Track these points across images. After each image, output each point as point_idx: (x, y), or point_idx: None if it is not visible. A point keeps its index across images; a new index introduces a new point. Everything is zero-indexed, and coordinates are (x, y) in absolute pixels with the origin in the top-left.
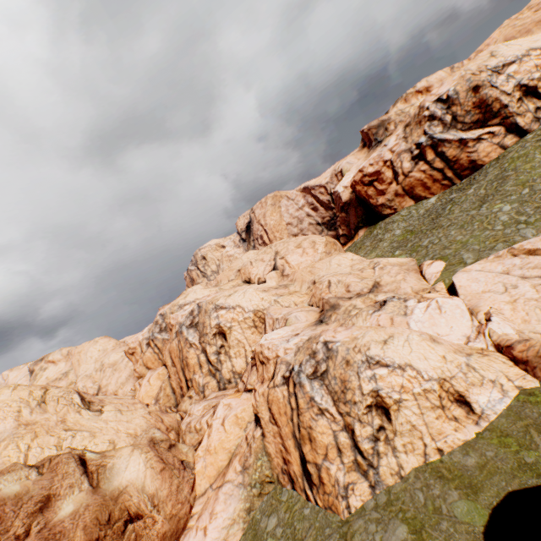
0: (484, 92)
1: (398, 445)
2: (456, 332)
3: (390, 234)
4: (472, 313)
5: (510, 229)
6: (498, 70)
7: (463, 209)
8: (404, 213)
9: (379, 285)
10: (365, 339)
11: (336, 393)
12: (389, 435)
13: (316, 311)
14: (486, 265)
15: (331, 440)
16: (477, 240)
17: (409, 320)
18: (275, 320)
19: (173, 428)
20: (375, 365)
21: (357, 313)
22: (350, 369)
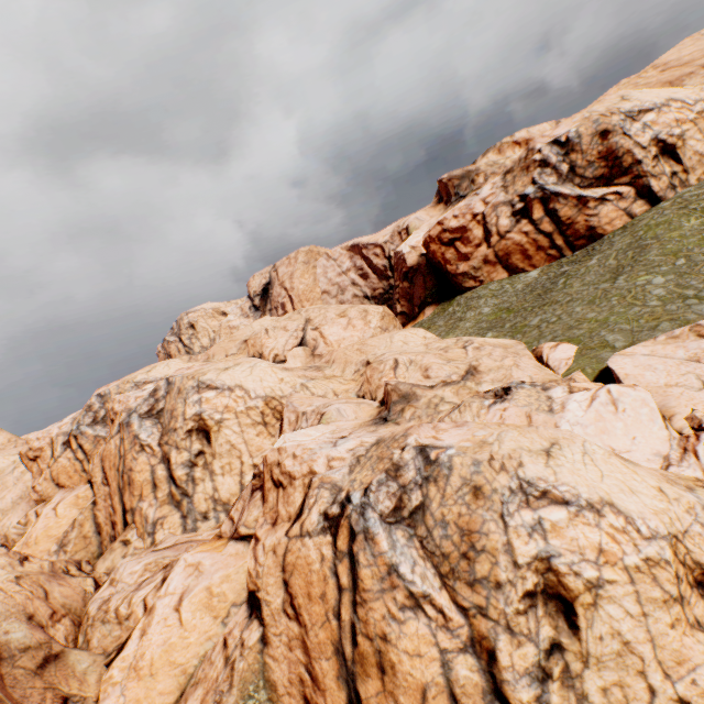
0: (615, 140)
1: (592, 691)
2: (643, 447)
3: (476, 312)
4: (664, 416)
5: (676, 305)
6: (633, 116)
7: (587, 282)
8: (494, 287)
9: (476, 371)
10: (507, 445)
11: (445, 558)
12: (572, 666)
13: (372, 405)
14: (656, 347)
15: (437, 675)
16: (623, 318)
17: (560, 421)
18: (302, 415)
19: (70, 610)
20: (540, 500)
21: (461, 404)
22: (484, 507)
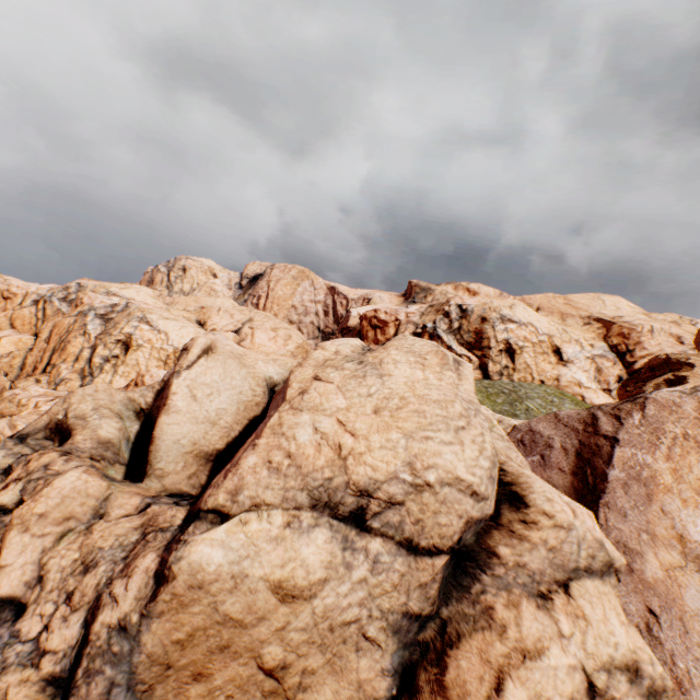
0: (486, 327)
1: None
2: None
3: None
4: None
5: None
6: (504, 319)
7: None
8: None
9: None
10: None
11: None
12: None
13: None
14: None
15: None
16: None
17: None
18: None
19: None
20: None
21: None
22: None
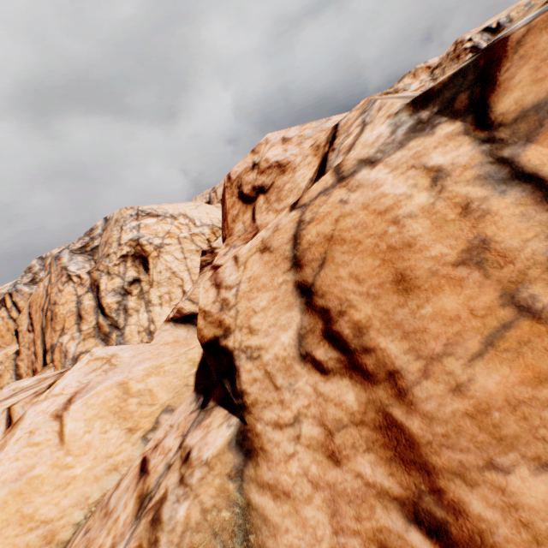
0: None
1: None
2: None
3: None
4: None
5: None
6: None
7: None
8: None
9: None
10: None
11: None
12: None
13: None
14: None
15: None
16: None
17: None
18: None
19: None
20: None
21: None
22: None
